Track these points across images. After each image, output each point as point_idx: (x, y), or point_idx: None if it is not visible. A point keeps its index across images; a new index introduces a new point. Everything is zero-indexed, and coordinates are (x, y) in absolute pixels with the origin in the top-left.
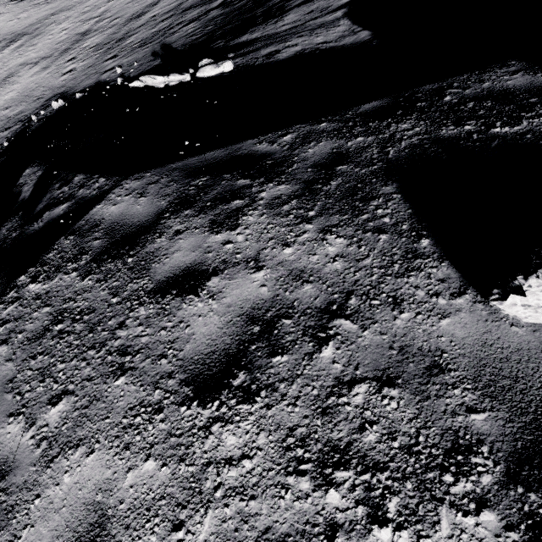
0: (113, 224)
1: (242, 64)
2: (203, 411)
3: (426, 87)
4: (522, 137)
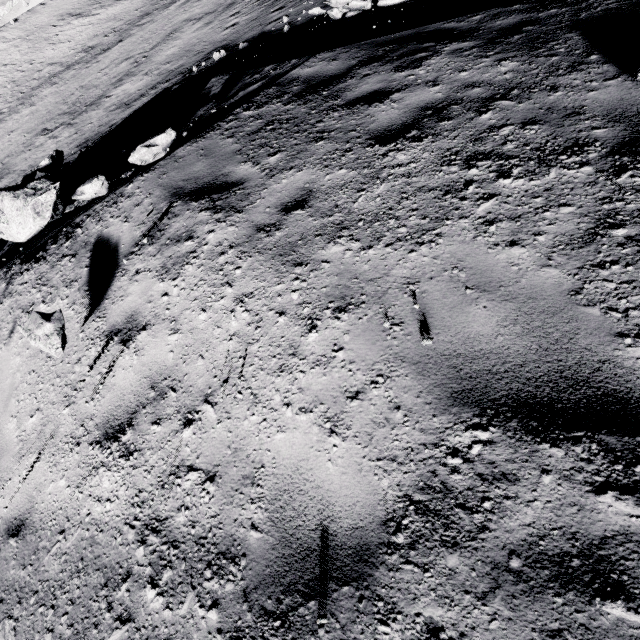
0: (309, 78)
1: None
2: (383, 148)
3: None
4: None
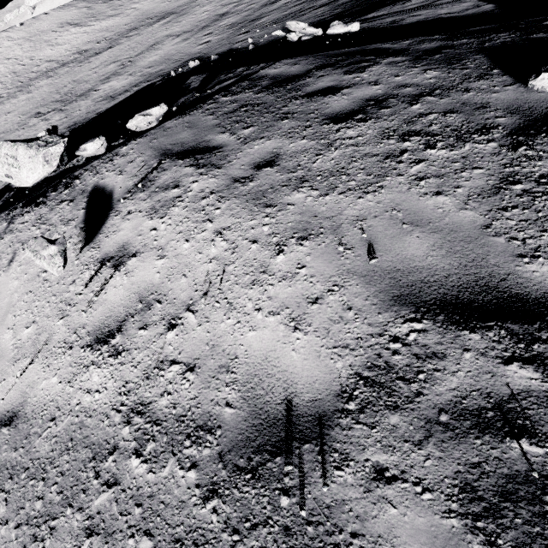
0: (276, 76)
1: (368, 27)
2: (336, 126)
3: (530, 19)
4: None
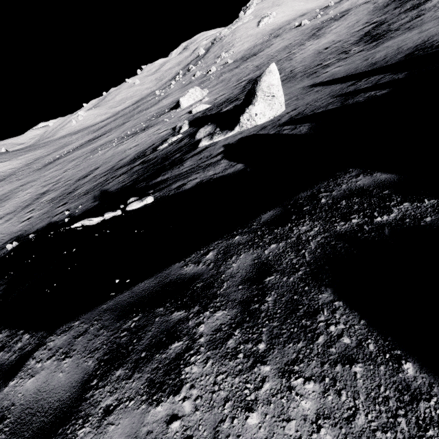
0: (24, 412)
1: (160, 196)
2: None
3: (302, 195)
4: (403, 222)
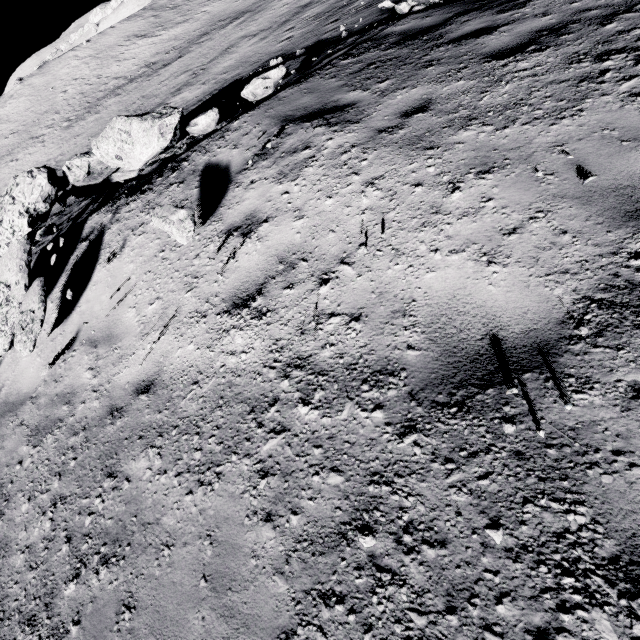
0: (405, 31)
1: None
2: (501, 61)
3: None
4: None
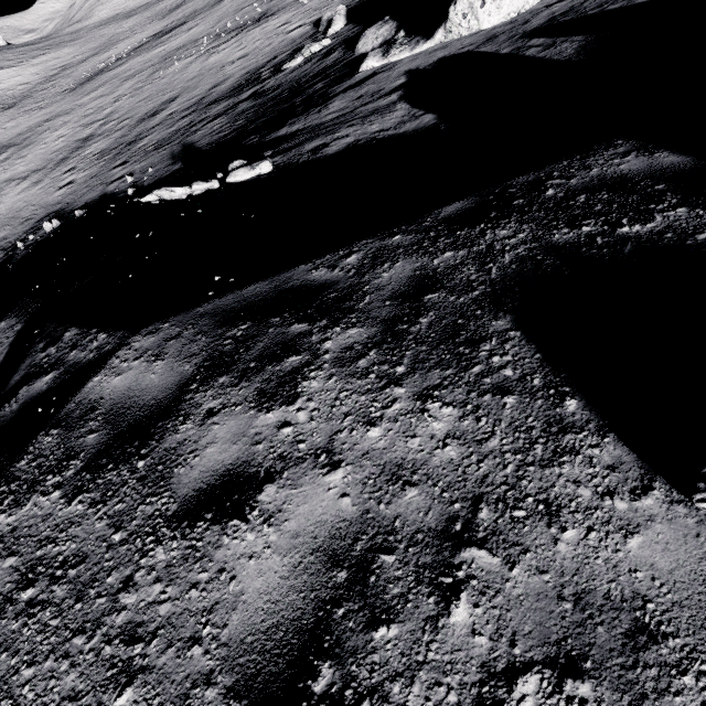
0: (117, 406)
1: (283, 163)
2: None
3: (519, 180)
4: (660, 237)
